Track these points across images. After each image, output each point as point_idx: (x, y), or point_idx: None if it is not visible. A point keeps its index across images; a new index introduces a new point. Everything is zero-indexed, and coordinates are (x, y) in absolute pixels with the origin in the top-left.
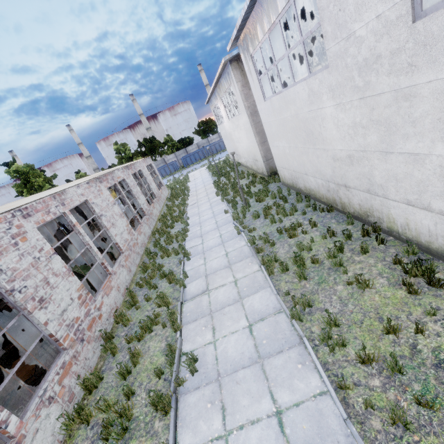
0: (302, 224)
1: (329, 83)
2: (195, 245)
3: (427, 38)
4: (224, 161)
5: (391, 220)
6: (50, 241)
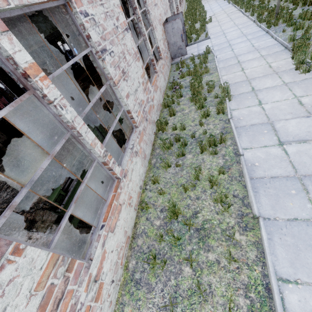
0: None
1: None
2: (208, 11)
3: None
4: None
5: None
6: None
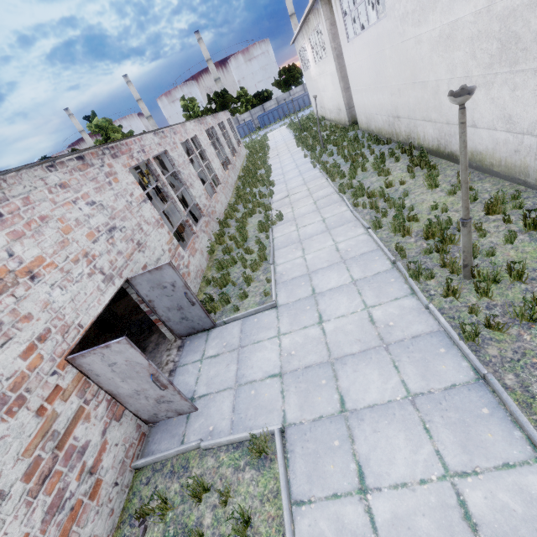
0: (365, 154)
1: (387, 29)
2: (278, 179)
3: (423, 6)
4: (307, 117)
5: (418, 137)
6: (164, 174)
